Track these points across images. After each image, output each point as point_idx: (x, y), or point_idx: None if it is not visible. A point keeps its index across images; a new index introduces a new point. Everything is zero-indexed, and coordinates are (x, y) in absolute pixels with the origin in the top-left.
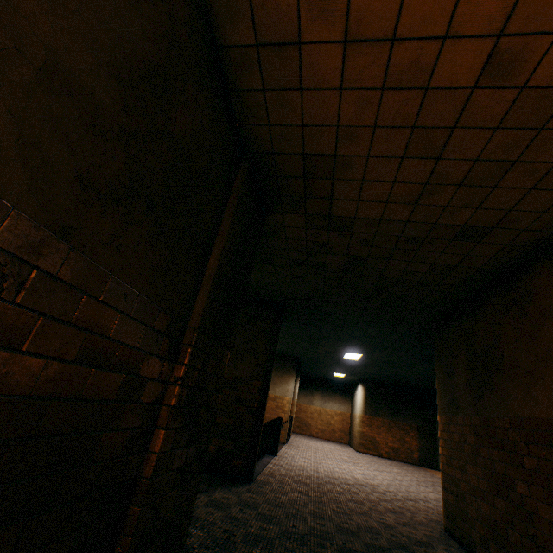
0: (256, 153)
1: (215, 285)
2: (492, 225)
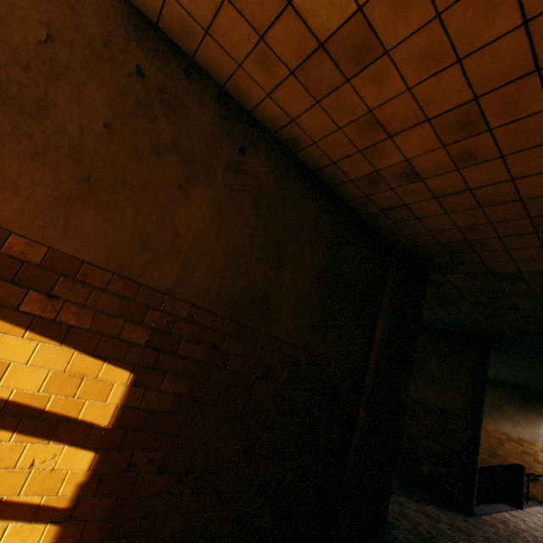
0: (402, 247)
1: (381, 347)
2: None
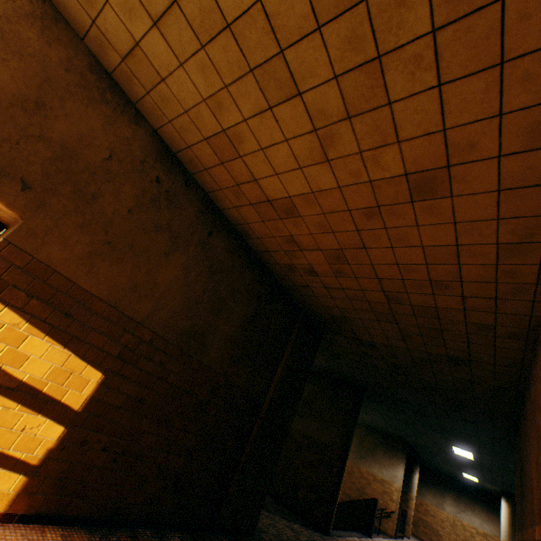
0: (307, 311)
1: (279, 382)
2: (467, 358)
